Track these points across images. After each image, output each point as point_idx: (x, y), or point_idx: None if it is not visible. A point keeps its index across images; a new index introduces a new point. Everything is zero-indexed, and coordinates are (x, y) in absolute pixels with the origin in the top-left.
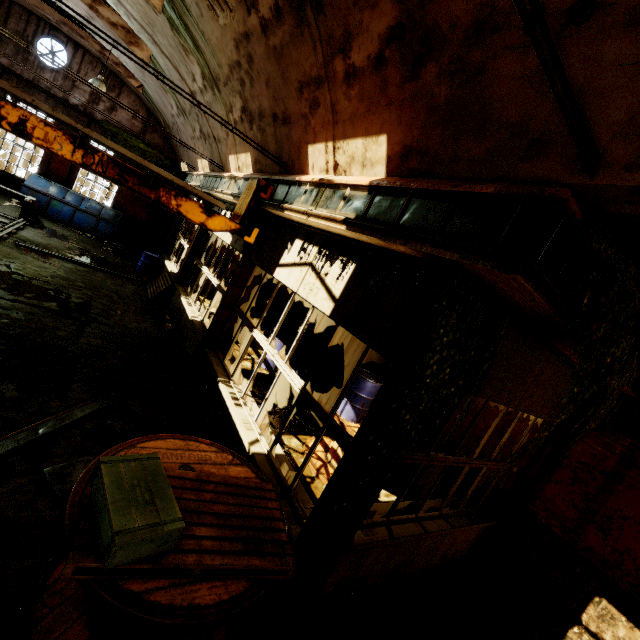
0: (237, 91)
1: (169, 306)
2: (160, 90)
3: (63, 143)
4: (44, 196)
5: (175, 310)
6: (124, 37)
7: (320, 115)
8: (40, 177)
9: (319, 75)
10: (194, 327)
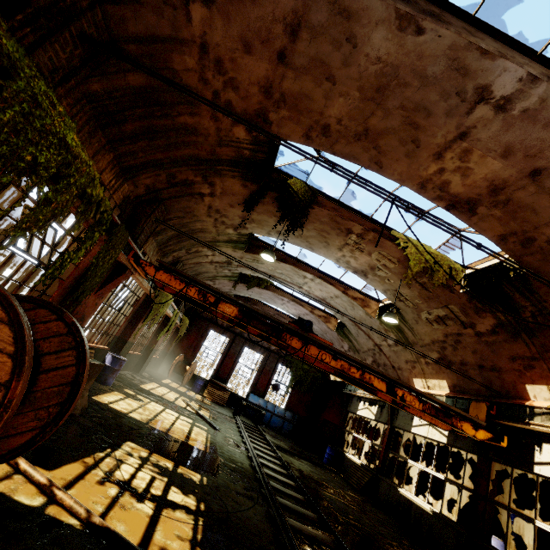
0: (435, 350)
1: (377, 497)
2: (336, 339)
3: (415, 401)
4: (257, 407)
5: (392, 501)
6: (323, 320)
7: (536, 372)
8: (254, 394)
9: (533, 356)
10: (443, 518)
